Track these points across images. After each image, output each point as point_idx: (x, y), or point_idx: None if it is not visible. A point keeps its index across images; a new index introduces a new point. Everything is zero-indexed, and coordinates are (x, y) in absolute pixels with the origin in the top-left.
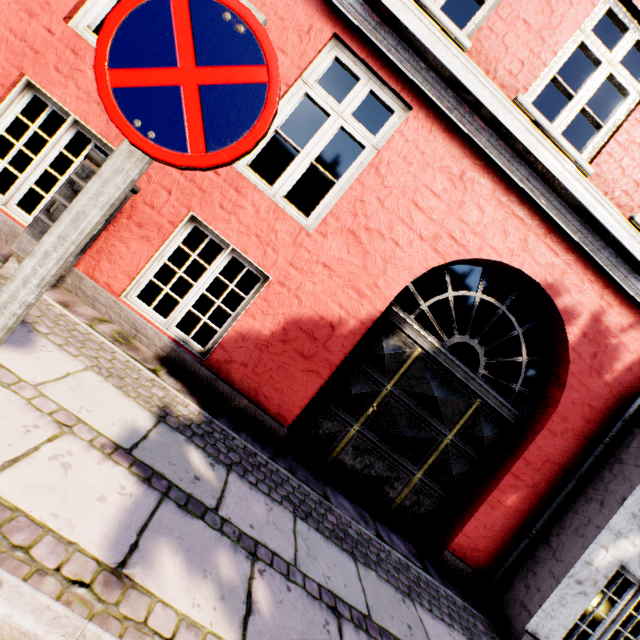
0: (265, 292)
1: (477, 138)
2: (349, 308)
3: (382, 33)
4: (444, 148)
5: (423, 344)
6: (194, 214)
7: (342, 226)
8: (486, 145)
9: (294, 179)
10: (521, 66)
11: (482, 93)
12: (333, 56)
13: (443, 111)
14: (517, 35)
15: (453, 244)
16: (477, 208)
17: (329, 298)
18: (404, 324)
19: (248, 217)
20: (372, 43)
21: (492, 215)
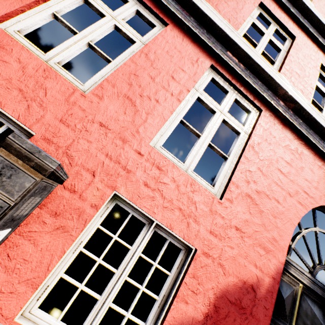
0: (193, 267)
1: (301, 128)
2: (261, 266)
3: (240, 67)
4: (284, 134)
5: (303, 280)
6: (117, 193)
7: (241, 191)
8: (306, 132)
9: (199, 156)
10: (302, 92)
11: (303, 103)
12: (211, 77)
13: (280, 112)
14: (295, 78)
15: (307, 197)
16: (310, 171)
17: (245, 260)
18: (288, 265)
19: (170, 192)
20: (235, 72)
21: (318, 174)
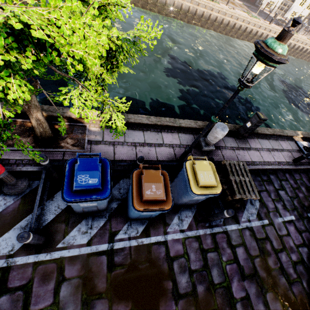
0: None
1: None
2: None
3: None
4: None
5: None
6: None
7: None
8: None
9: None
10: None
11: None
12: None
13: None
14: None
15: None
16: None
17: None
18: None
19: None
20: None
21: None
